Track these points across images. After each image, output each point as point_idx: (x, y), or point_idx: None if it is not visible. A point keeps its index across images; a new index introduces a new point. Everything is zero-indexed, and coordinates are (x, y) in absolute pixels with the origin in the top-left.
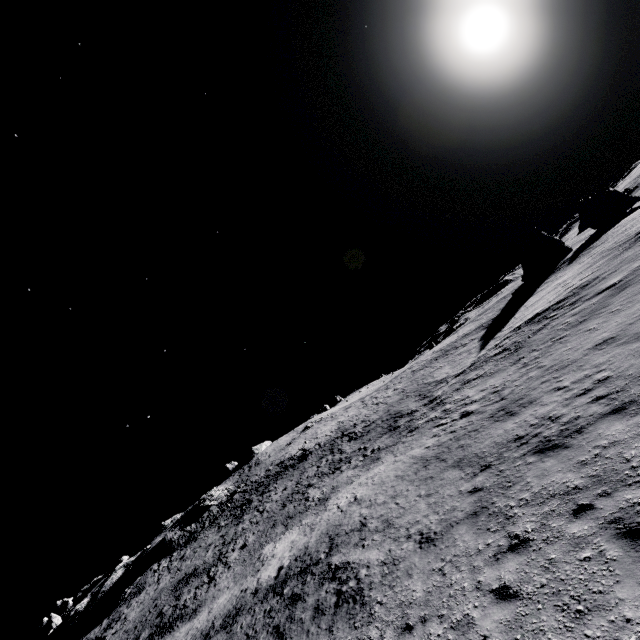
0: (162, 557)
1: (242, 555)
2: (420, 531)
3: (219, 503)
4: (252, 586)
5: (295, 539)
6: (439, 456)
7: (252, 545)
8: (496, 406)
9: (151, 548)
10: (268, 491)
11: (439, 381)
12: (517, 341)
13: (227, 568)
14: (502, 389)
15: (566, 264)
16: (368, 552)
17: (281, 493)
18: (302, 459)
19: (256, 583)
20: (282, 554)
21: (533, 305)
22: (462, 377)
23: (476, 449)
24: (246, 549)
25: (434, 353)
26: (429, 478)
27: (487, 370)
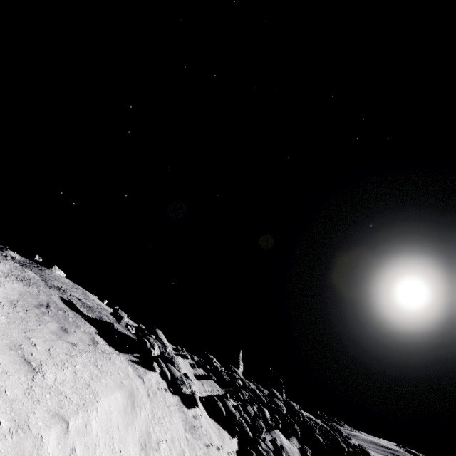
0: None
1: None
2: None
3: (4, 256)
4: None
5: None
6: None
7: None
8: None
9: None
10: None
11: None
12: None
13: None
14: None
15: None
16: None
17: None
18: None
19: None
20: None
21: None
22: None
23: None
24: None
25: None
26: None
27: None
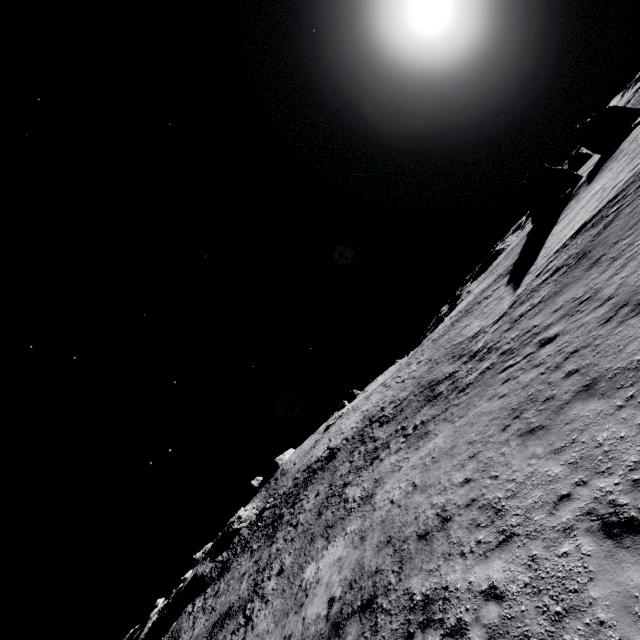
0: (196, 596)
1: (280, 583)
2: (589, 513)
3: (249, 524)
4: (297, 631)
5: (342, 555)
6: (535, 397)
7: (290, 569)
8: (603, 310)
9: (183, 587)
10: (299, 501)
11: (473, 336)
12: (573, 253)
13: (264, 603)
14: (595, 293)
15: (585, 185)
16: (480, 566)
17: (314, 500)
18: (330, 458)
19: (301, 626)
20: (329, 578)
21: (566, 226)
22: (506, 318)
23: (615, 363)
24: (284, 575)
25: (452, 317)
26: (537, 428)
27: (545, 294)
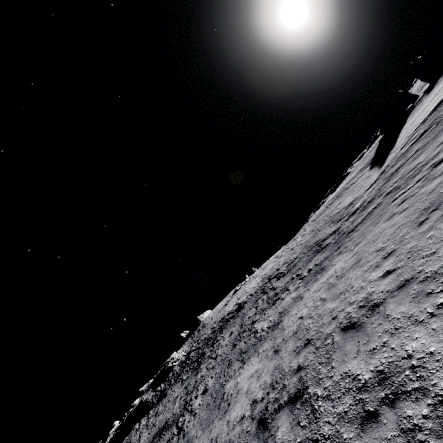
0: (141, 417)
1: (205, 400)
2: None
3: (179, 363)
4: (222, 433)
5: (258, 367)
6: None
7: (212, 388)
8: None
9: (132, 411)
10: (217, 341)
11: (348, 205)
12: (439, 115)
13: (193, 416)
14: None
15: (425, 95)
16: None
17: (228, 338)
18: (239, 309)
19: (226, 428)
20: (248, 387)
21: (419, 116)
22: (380, 180)
23: None
24: (207, 393)
25: (326, 204)
26: None
27: (420, 145)
